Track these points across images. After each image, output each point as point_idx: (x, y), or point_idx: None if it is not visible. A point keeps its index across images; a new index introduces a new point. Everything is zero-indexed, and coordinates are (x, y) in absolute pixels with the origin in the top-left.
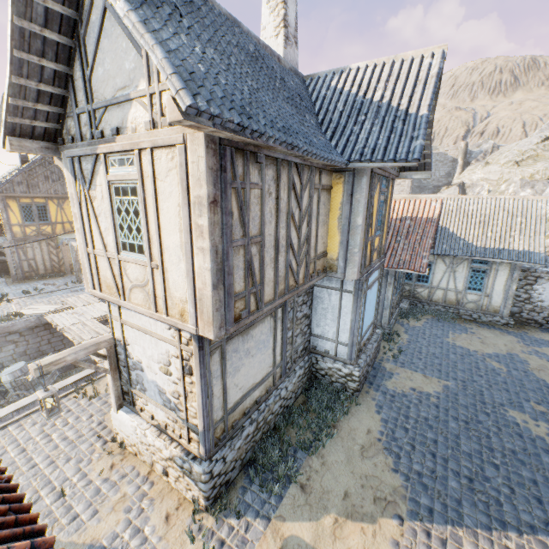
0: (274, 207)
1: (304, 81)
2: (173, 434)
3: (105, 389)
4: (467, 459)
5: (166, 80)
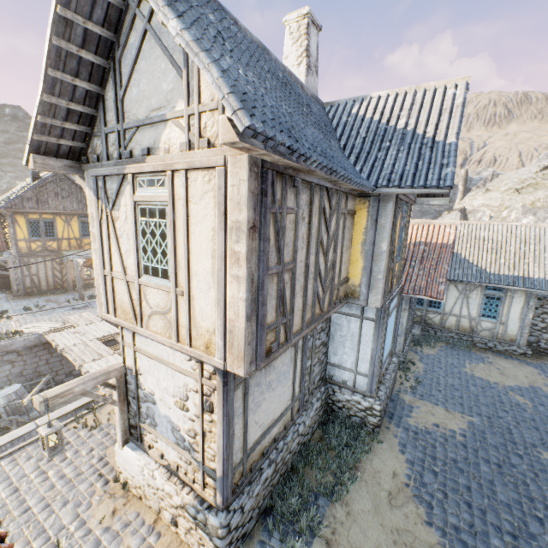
0: (306, 232)
1: (323, 108)
2: (185, 477)
3: (106, 419)
4: (506, 510)
5: (222, 99)
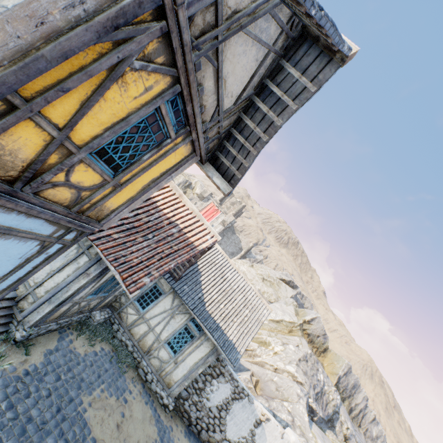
0: None
1: None
2: None
3: None
4: None
5: None
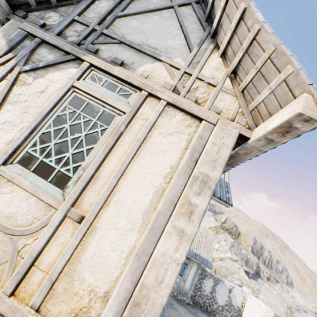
0: None
1: None
2: None
3: None
4: None
5: (309, 84)
